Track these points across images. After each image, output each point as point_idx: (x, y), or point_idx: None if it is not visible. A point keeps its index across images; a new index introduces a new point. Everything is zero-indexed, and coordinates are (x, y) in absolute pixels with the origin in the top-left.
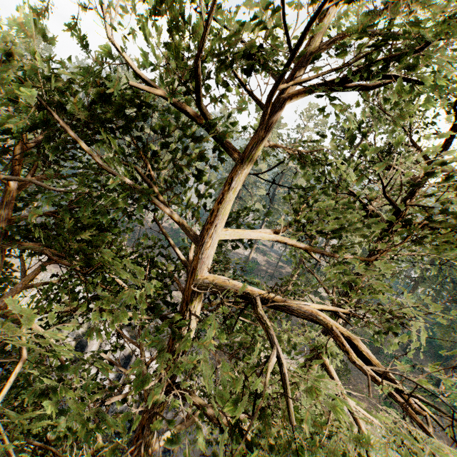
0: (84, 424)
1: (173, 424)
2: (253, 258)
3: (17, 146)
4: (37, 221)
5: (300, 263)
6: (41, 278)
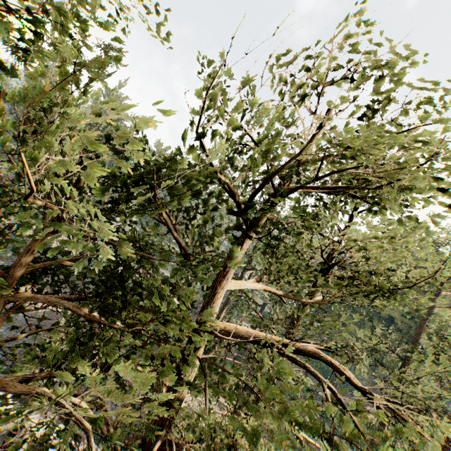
0: None
1: None
2: None
3: (71, 198)
4: None
5: (229, 300)
6: None
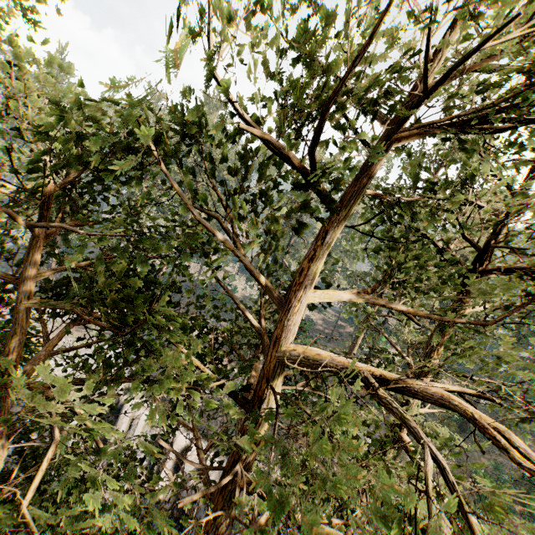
0: (153, 533)
1: (247, 529)
2: (306, 316)
3: None
4: (57, 277)
5: (366, 321)
6: (62, 344)
